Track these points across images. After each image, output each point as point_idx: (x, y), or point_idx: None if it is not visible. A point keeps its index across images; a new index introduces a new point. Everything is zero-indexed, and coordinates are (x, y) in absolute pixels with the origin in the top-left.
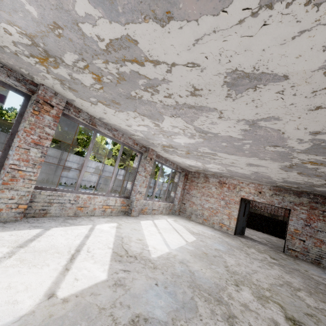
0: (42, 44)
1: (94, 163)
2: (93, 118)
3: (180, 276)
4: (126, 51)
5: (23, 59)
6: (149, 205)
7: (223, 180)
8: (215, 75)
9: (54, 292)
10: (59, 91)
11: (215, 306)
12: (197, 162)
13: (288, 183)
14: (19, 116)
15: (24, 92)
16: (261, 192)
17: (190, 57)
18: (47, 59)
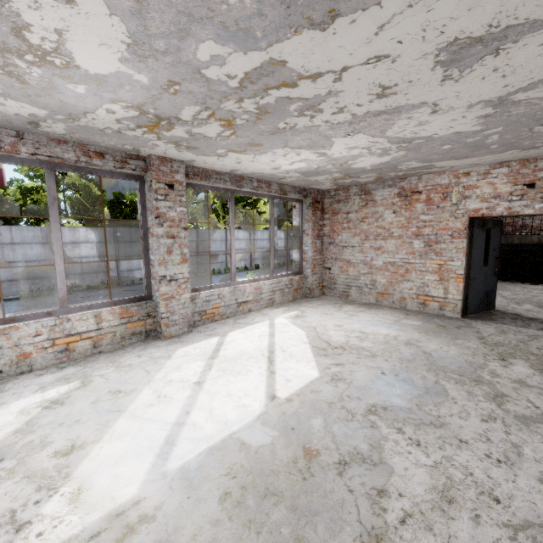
0: None
1: None
2: None
3: None
4: None
5: None
6: (224, 297)
7: (411, 185)
8: None
9: None
10: None
11: None
12: (298, 151)
13: None
14: None
15: None
16: (535, 182)
17: None
18: None
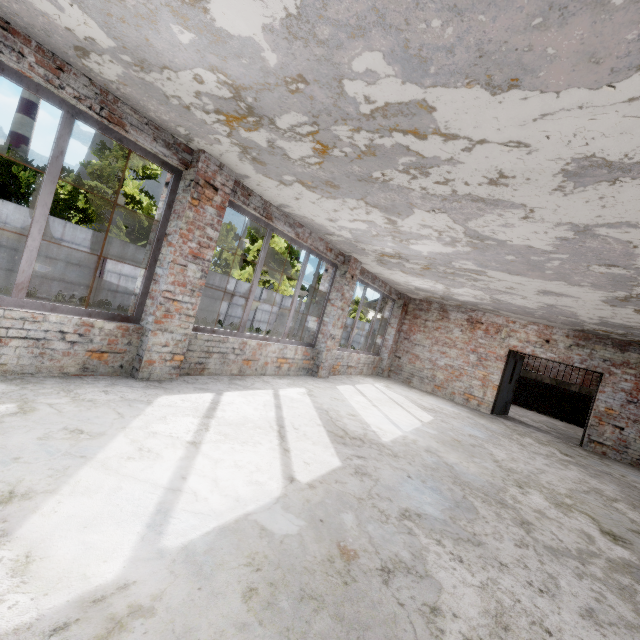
0: (250, 99)
1: (220, 277)
2: (268, 206)
3: (435, 469)
4: (406, 118)
5: (195, 115)
6: (343, 359)
7: (477, 317)
8: (551, 160)
9: (292, 476)
10: (228, 162)
11: (499, 509)
12: (438, 283)
13: (607, 326)
14: (166, 209)
15: (173, 165)
16: (550, 340)
17: (519, 134)
18: (243, 119)
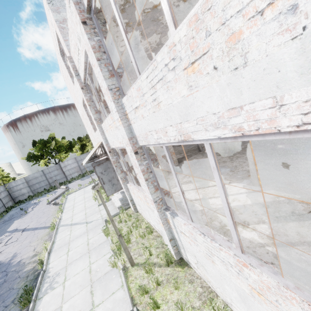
0: None
1: None
2: None
3: None
4: None
5: None
6: None
7: None
8: None
9: None
10: None
11: None
12: None
13: None
14: None
15: None
16: None
17: None
18: None
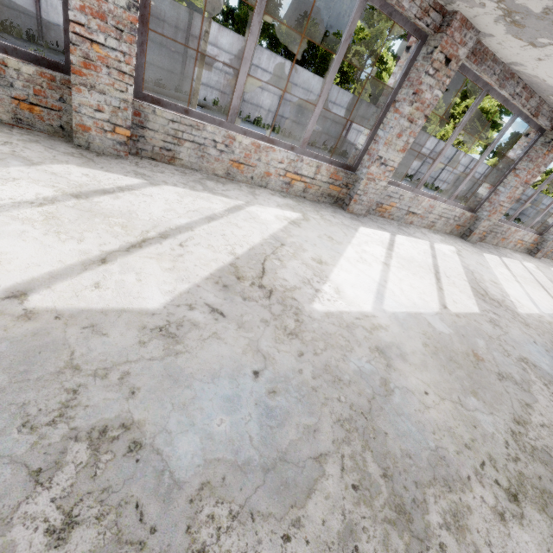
0: None
1: (425, 137)
2: None
3: None
4: None
5: None
6: None
7: None
8: None
9: None
10: None
11: None
12: None
13: None
14: (523, 154)
15: (543, 128)
16: None
17: None
18: None
